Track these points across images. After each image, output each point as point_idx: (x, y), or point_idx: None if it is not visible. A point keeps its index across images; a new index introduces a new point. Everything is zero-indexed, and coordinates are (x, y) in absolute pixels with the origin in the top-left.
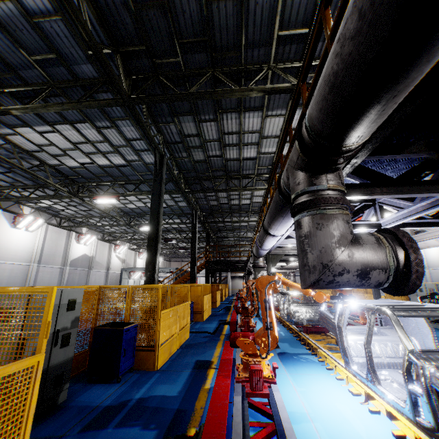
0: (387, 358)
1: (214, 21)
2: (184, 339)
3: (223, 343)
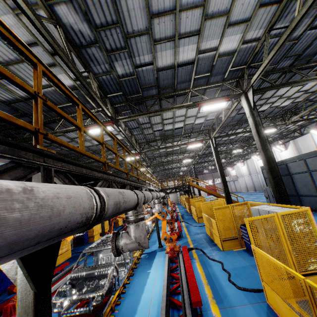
0: (116, 262)
1: (19, 108)
2: (63, 260)
3: (83, 259)
